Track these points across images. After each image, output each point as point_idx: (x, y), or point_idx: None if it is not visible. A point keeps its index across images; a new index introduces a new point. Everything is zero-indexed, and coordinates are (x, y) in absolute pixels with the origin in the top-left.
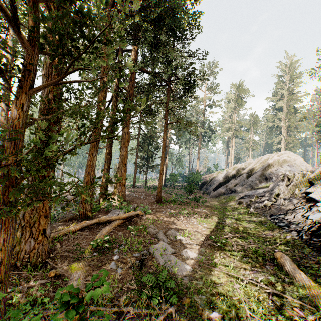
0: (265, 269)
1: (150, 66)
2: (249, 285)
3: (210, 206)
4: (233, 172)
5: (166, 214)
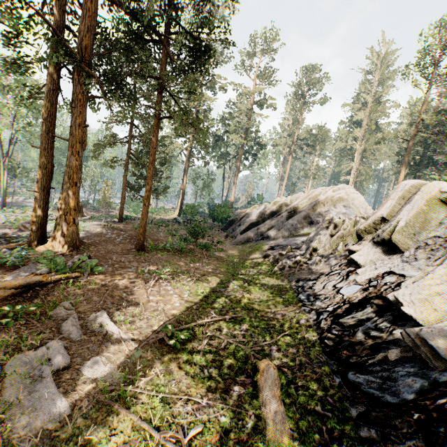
0: (230, 394)
1: (138, 1)
2: (166, 446)
3: (224, 259)
4: (272, 209)
5: (133, 273)
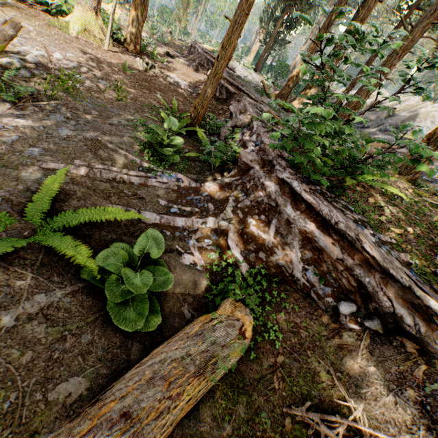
0: None
1: None
2: None
3: None
4: (368, 101)
5: None
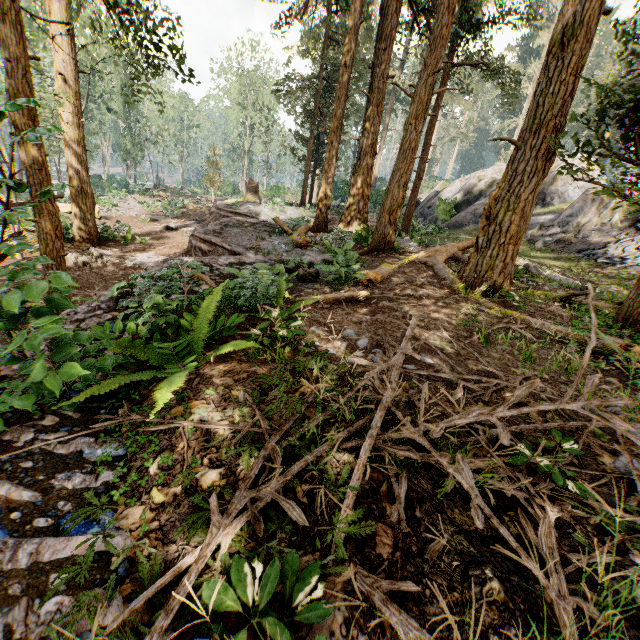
0: None
1: None
2: None
3: None
4: (480, 185)
5: None
